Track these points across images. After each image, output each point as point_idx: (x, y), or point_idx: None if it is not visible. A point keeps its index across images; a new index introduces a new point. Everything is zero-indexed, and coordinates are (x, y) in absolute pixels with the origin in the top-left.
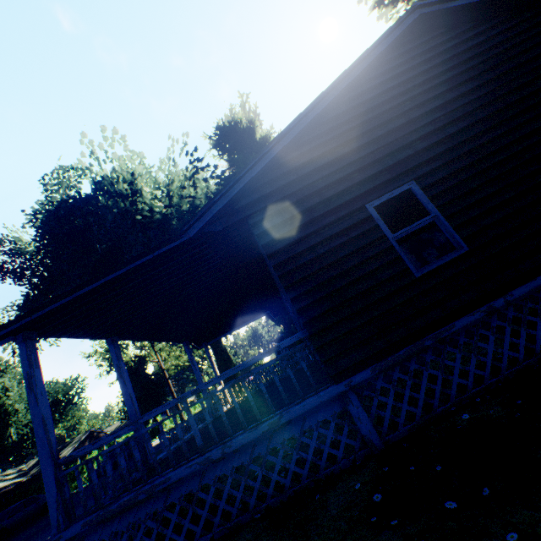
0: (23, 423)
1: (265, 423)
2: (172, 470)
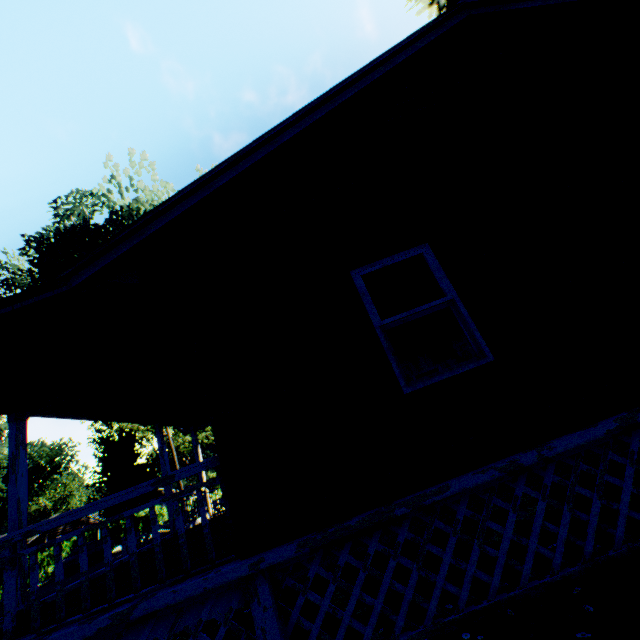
0: None
1: (114, 609)
2: None
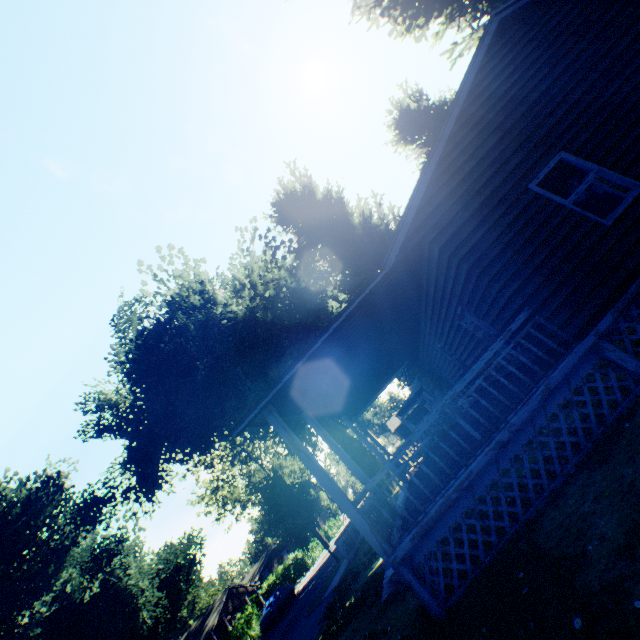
0: (152, 602)
1: (532, 396)
2: (466, 468)
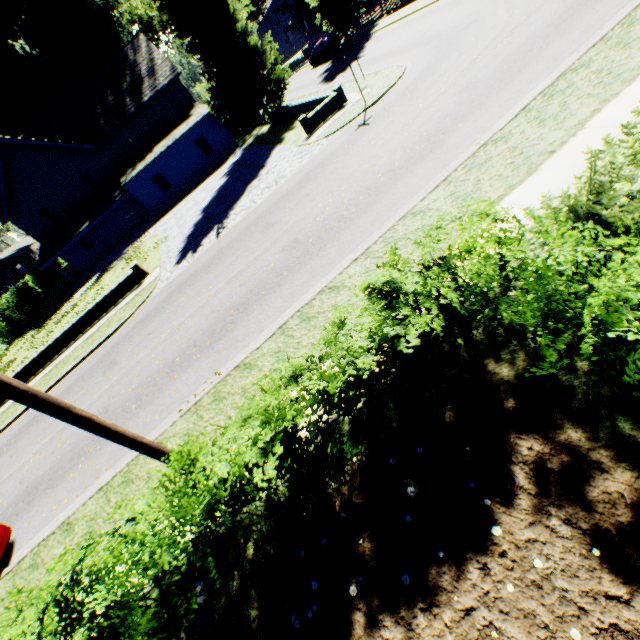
0: None
1: None
2: None
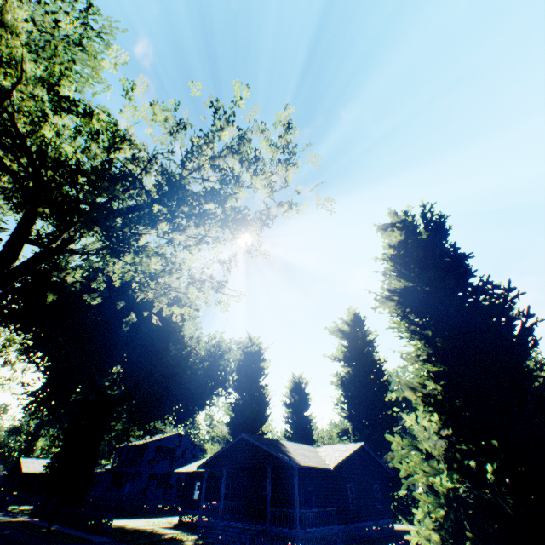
0: None
1: (329, 526)
2: (315, 527)
